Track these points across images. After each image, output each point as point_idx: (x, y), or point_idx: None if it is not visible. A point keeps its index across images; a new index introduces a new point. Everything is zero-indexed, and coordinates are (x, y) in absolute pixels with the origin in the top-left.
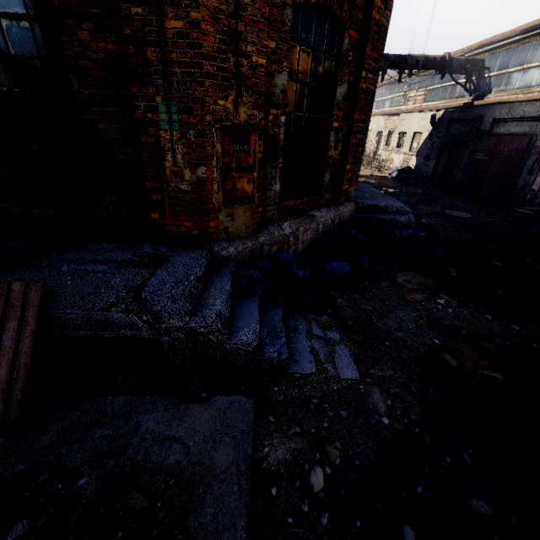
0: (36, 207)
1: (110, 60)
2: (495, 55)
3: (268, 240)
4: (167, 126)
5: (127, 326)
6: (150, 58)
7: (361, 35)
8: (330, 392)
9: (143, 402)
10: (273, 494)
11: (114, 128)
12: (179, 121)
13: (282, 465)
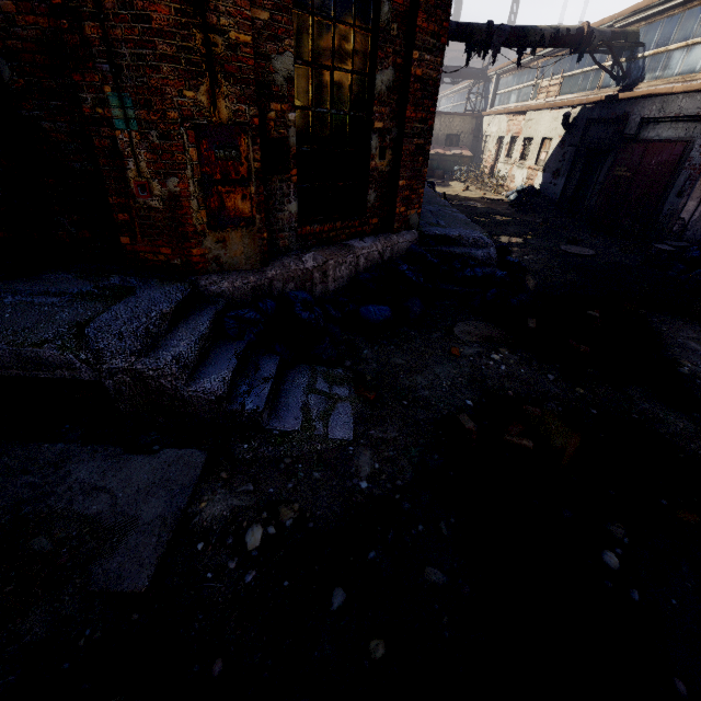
0: None
1: (45, 38)
2: (654, 25)
3: (281, 274)
4: (123, 124)
5: (64, 366)
6: (90, 36)
7: None
8: (310, 453)
9: (81, 452)
10: (200, 549)
11: (62, 128)
12: (136, 118)
13: (217, 521)
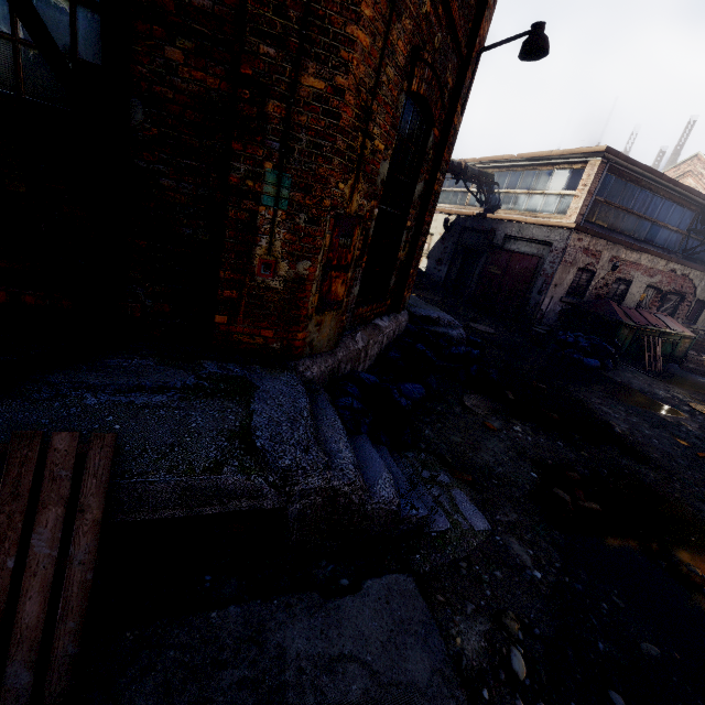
0: (3, 289)
1: (207, 97)
2: (504, 173)
3: (345, 355)
4: (271, 201)
5: (245, 494)
6: (270, 113)
7: (440, 135)
8: (472, 550)
9: (271, 611)
10: (486, 697)
11: (186, 189)
12: (289, 198)
13: (481, 656)
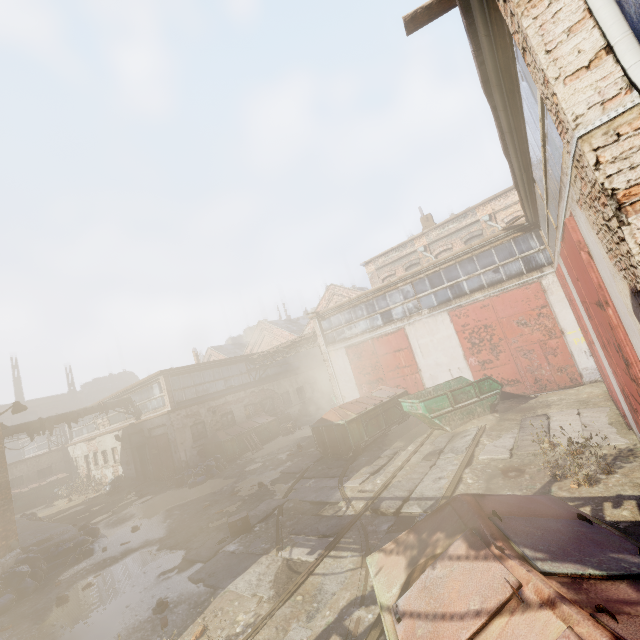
0: None
1: None
2: (135, 394)
3: None
4: None
5: None
6: None
7: None
8: None
9: None
10: None
11: None
12: None
13: None
